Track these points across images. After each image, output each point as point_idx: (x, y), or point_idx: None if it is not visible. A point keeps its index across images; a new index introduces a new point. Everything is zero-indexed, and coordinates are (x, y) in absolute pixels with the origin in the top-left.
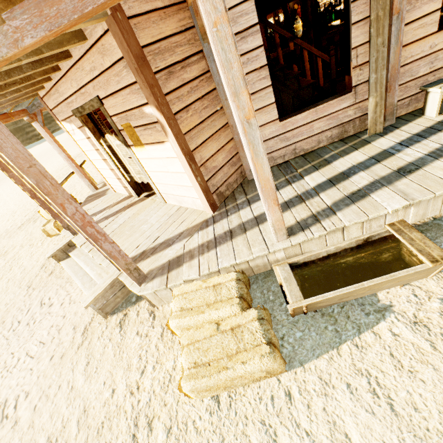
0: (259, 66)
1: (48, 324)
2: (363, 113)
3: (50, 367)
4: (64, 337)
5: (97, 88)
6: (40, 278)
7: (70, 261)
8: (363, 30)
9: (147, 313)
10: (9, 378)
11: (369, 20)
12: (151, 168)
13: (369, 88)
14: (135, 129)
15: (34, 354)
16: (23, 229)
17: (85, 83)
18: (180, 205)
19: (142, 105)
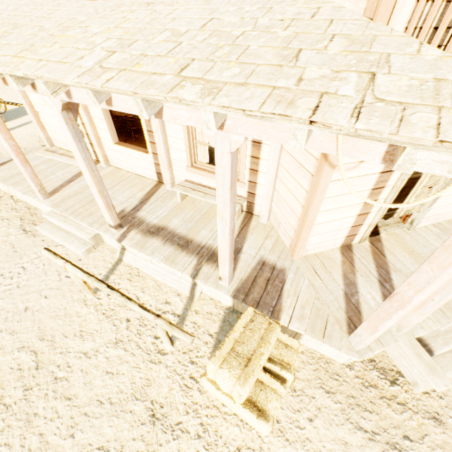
0: None
1: None
2: None
3: None
4: None
5: None
6: (443, 449)
7: (441, 362)
8: None
9: None
10: None
11: None
12: (451, 192)
13: None
14: None
15: None
16: None
17: None
18: (432, 223)
19: None
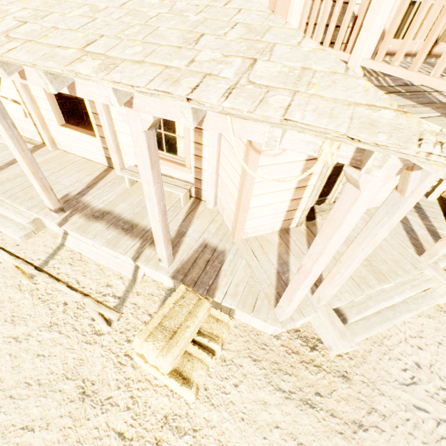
0: None
1: None
2: None
3: None
4: None
5: None
6: (347, 401)
7: (354, 329)
8: None
9: None
10: None
11: None
12: None
13: None
14: None
15: None
16: None
17: None
18: None
19: None
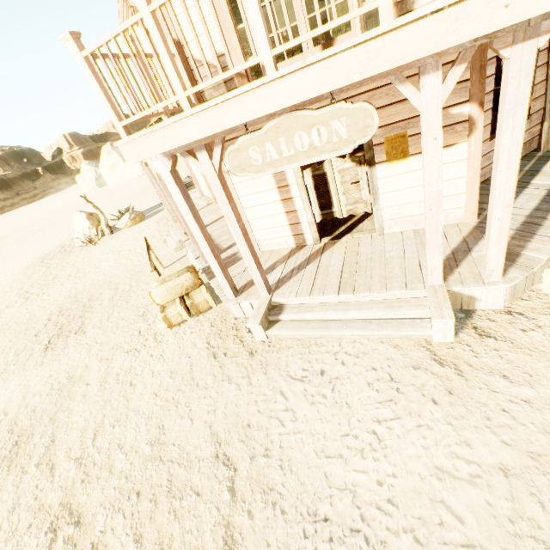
0: (489, 90)
1: (358, 386)
2: (531, 137)
3: (451, 408)
4: (416, 380)
5: (378, 97)
6: (236, 365)
7: (285, 325)
8: (540, 72)
9: (504, 315)
10: (395, 453)
11: (547, 65)
12: (394, 187)
13: (545, 115)
14: (409, 138)
15: (395, 414)
16: (66, 346)
17: (356, 93)
18: (413, 228)
19: (452, 106)
